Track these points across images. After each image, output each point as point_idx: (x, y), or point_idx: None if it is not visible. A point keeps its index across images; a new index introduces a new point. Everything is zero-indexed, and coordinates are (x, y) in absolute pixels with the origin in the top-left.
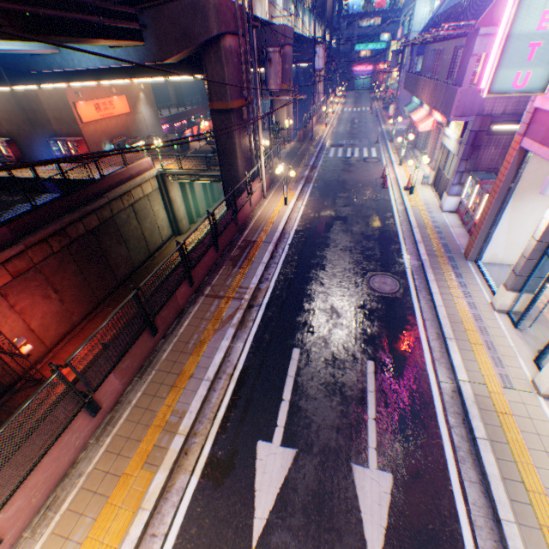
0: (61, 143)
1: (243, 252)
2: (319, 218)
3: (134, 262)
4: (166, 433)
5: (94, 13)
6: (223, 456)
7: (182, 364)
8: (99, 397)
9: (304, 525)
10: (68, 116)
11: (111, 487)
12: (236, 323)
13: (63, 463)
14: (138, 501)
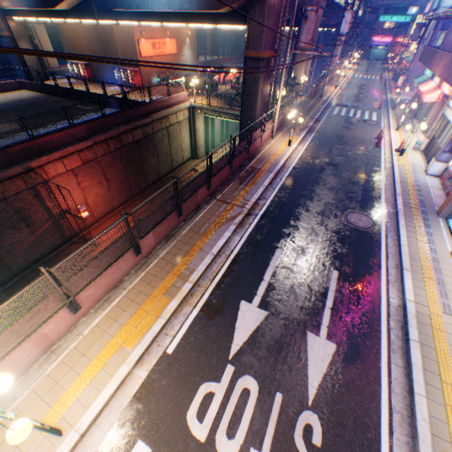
0: (122, 71)
1: (249, 175)
2: (314, 161)
3: (160, 173)
4: (180, 279)
5: None
6: (216, 303)
7: (195, 240)
8: (141, 245)
9: (265, 356)
10: (131, 50)
11: (142, 300)
12: (237, 223)
13: (115, 278)
14: (159, 312)
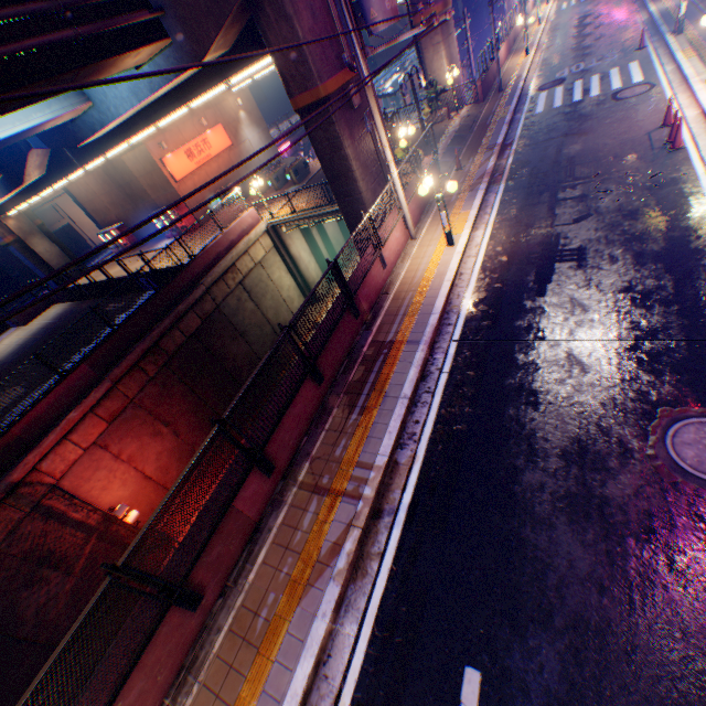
0: (163, 216)
1: (368, 372)
2: (519, 262)
3: (260, 358)
4: None
5: (67, 23)
6: None
7: (240, 675)
8: None
9: None
10: (159, 179)
11: None
12: (342, 570)
13: None
14: None
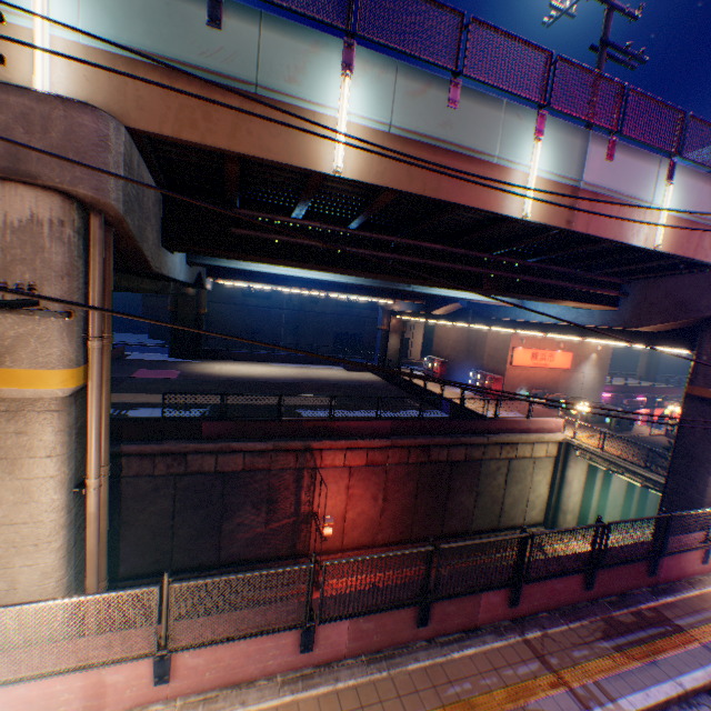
0: (479, 375)
1: (638, 625)
2: None
3: (471, 522)
4: None
5: (569, 280)
6: None
7: (421, 703)
8: (319, 632)
9: None
10: (499, 355)
11: None
12: None
13: (246, 666)
14: None
